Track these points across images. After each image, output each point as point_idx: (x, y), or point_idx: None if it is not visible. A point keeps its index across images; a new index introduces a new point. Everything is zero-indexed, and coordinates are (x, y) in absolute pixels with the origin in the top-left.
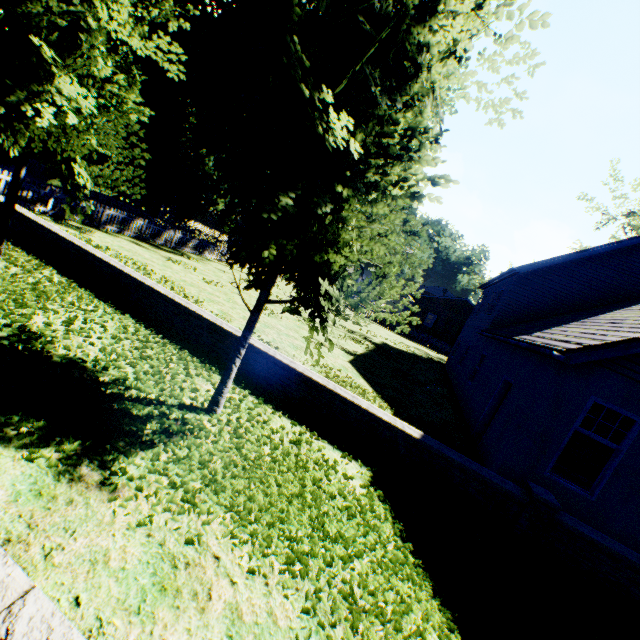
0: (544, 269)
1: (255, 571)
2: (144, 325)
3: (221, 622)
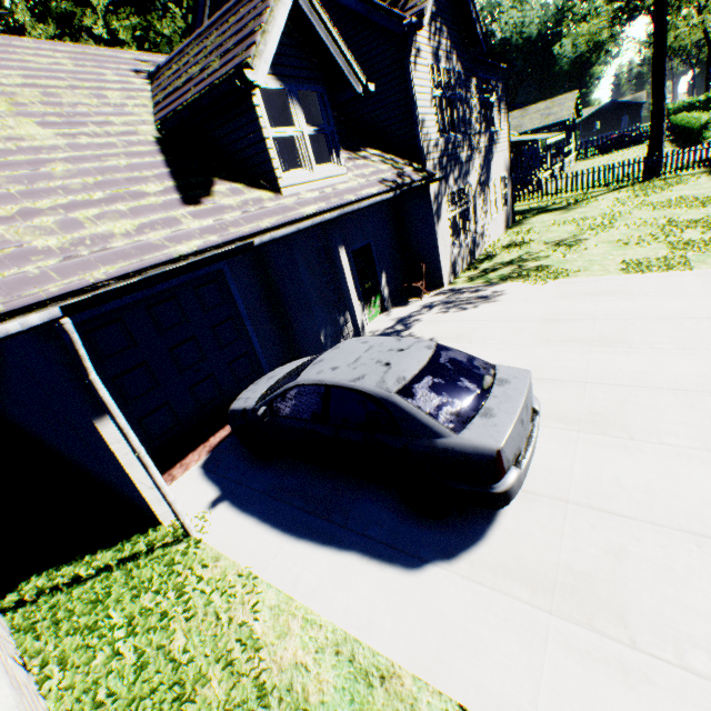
0: None
1: None
2: None
3: None
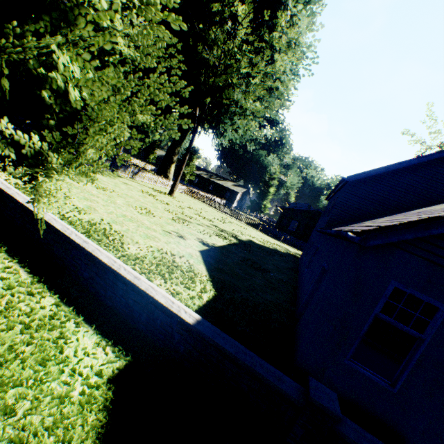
0: (369, 178)
1: None
2: None
3: None
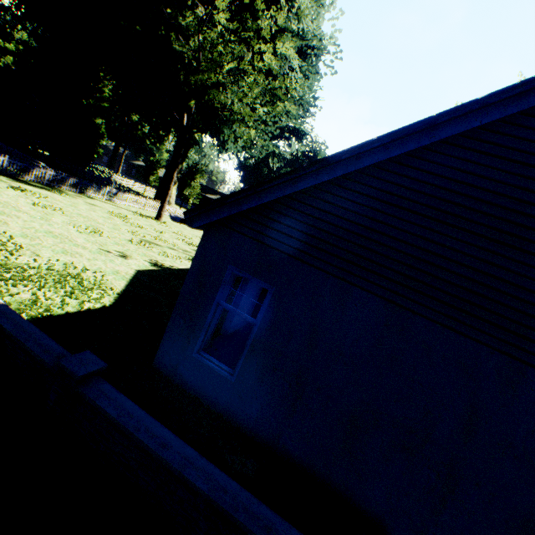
0: None
1: None
2: None
3: None
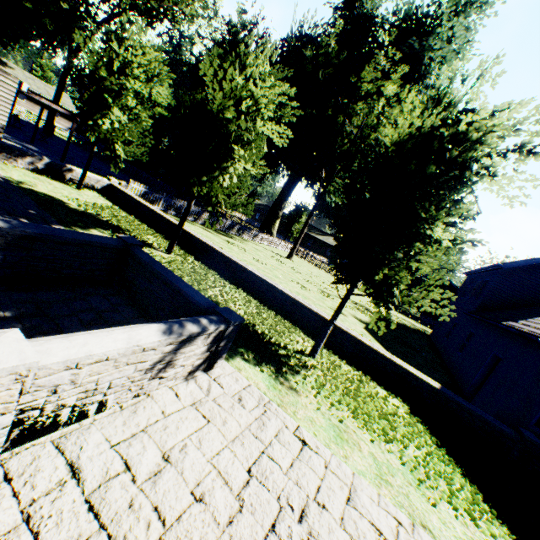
0: (526, 266)
1: (373, 441)
2: (251, 296)
3: (369, 457)
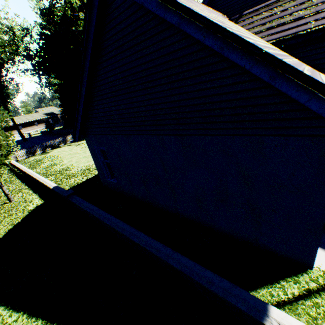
0: None
1: None
2: (23, 183)
3: None
